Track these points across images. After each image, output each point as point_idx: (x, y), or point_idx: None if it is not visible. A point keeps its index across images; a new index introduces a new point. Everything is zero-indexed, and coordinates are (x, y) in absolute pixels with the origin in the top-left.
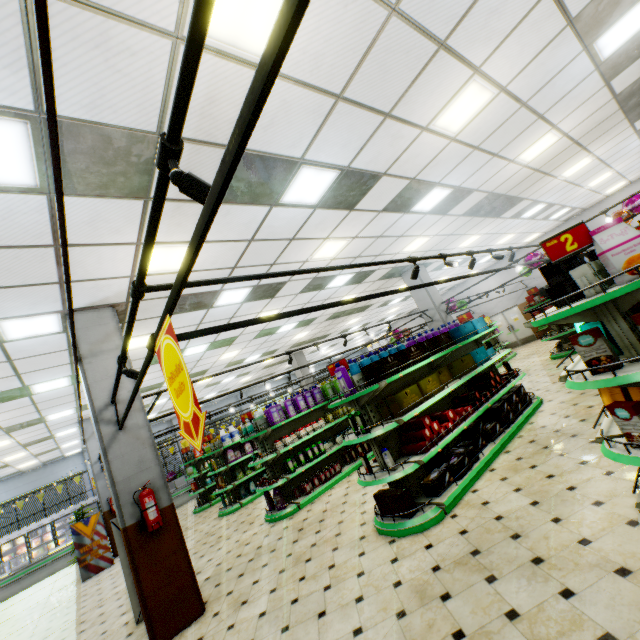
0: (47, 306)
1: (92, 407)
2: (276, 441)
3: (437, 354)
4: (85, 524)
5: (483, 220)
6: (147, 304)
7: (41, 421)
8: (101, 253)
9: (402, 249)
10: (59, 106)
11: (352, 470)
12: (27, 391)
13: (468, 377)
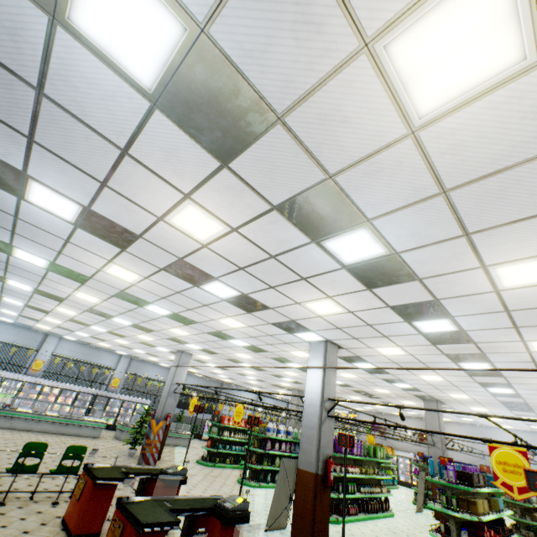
0: (331, 337)
1: (321, 396)
2: (337, 464)
3: (491, 489)
4: (156, 423)
5: (502, 407)
6: (344, 351)
7: (183, 343)
8: (385, 341)
9: (450, 393)
10: (471, 332)
11: (364, 518)
12: (230, 339)
13: (499, 515)
